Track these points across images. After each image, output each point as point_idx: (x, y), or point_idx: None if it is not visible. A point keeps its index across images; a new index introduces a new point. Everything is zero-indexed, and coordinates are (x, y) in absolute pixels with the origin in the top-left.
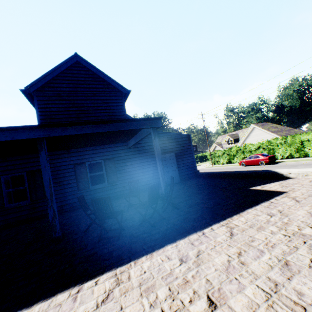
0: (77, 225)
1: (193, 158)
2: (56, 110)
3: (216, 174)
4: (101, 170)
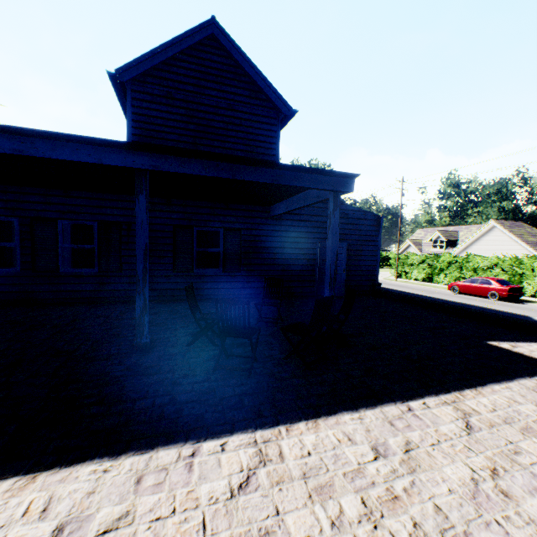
0: (172, 330)
1: (376, 260)
2: (160, 123)
3: (413, 299)
4: (215, 245)
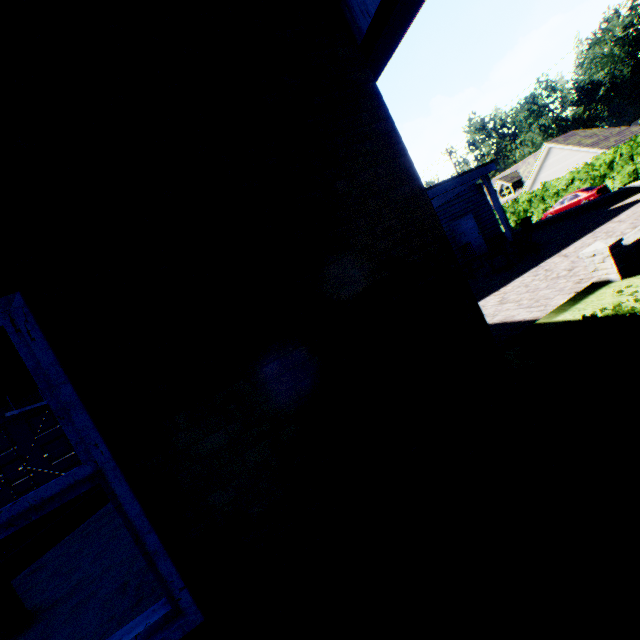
0: None
1: (493, 217)
2: None
3: (540, 225)
4: None
